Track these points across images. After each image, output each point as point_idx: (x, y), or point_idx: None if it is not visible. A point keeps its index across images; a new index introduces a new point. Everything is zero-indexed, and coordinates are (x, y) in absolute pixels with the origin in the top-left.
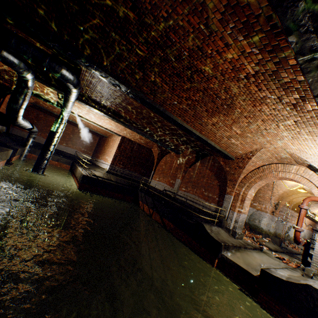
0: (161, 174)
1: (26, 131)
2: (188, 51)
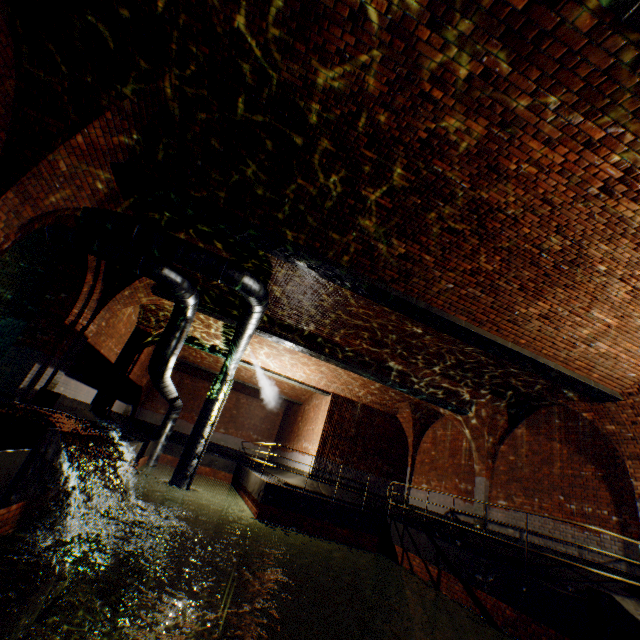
0: (431, 470)
1: (160, 413)
2: (468, 180)
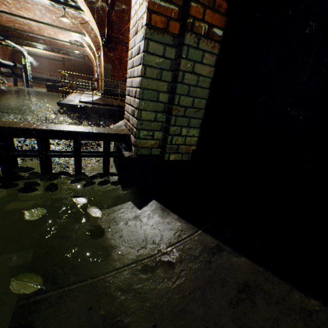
0: None
1: None
2: None
